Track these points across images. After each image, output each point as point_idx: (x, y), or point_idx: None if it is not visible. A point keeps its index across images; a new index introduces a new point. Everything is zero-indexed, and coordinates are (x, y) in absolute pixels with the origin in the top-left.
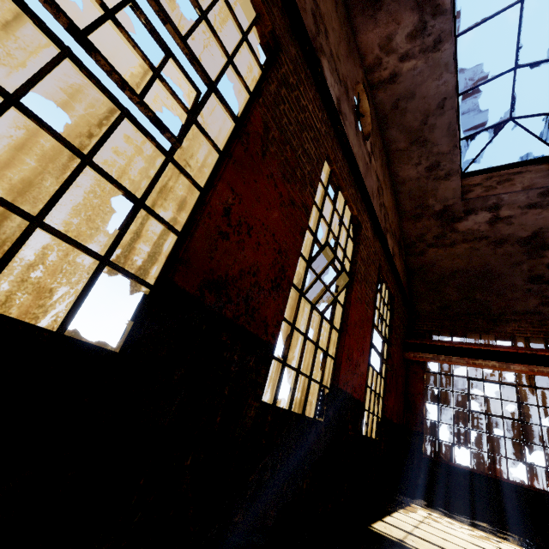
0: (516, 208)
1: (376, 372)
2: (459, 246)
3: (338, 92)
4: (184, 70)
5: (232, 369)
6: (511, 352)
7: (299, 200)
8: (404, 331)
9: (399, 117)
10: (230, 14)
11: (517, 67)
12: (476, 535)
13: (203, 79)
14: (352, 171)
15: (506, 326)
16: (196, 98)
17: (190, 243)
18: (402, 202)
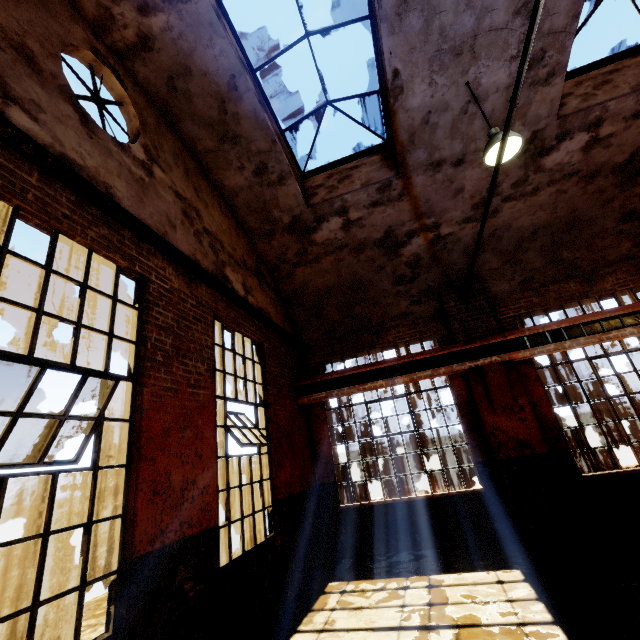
0: (363, 209)
1: (248, 456)
2: (324, 260)
3: None
4: None
5: None
6: (394, 365)
7: None
8: (293, 374)
9: (186, 103)
10: None
11: (309, 34)
12: (385, 598)
13: None
14: (87, 200)
15: (388, 335)
16: None
17: None
18: (244, 218)
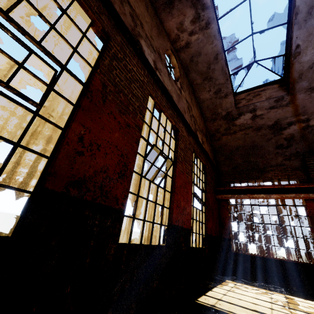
0: (264, 110)
1: (198, 210)
2: (238, 133)
3: (154, 57)
4: (43, 60)
5: (95, 229)
6: (271, 188)
7: (133, 123)
8: (214, 183)
9: (194, 66)
10: (72, 23)
11: (253, 33)
12: (259, 292)
13: (57, 64)
14: (168, 101)
15: (268, 174)
16: (53, 75)
17: (55, 162)
18: (204, 112)
